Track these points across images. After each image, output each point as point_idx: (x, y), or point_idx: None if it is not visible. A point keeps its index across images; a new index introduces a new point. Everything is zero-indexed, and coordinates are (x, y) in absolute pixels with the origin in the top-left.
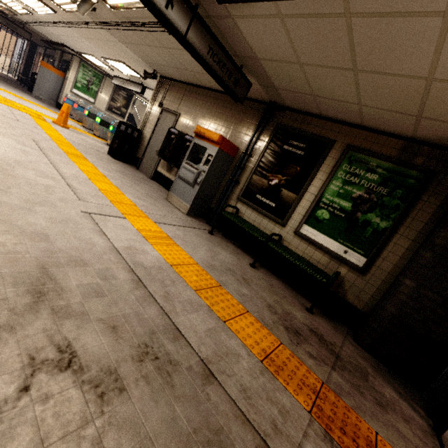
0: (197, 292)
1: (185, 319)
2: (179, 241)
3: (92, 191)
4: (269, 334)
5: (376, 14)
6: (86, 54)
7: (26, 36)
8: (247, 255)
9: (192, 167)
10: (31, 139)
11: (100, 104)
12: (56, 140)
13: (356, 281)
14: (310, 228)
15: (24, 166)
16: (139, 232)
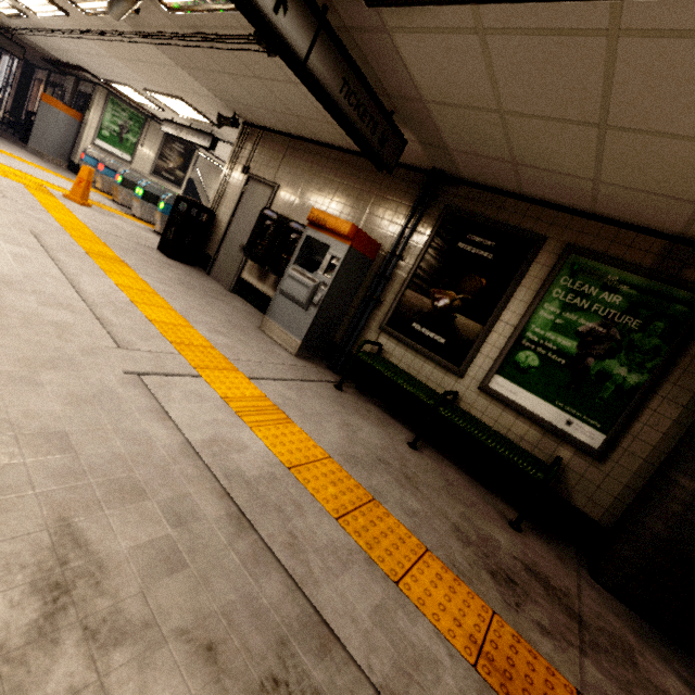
0: (340, 521)
1: (333, 592)
2: (293, 413)
3: (138, 326)
4: (470, 596)
5: (672, 32)
6: (118, 84)
7: (17, 51)
8: (399, 423)
9: (305, 277)
10: (28, 231)
11: (141, 164)
12: (71, 230)
13: (588, 472)
14: (506, 381)
15: (17, 288)
16: (227, 404)
